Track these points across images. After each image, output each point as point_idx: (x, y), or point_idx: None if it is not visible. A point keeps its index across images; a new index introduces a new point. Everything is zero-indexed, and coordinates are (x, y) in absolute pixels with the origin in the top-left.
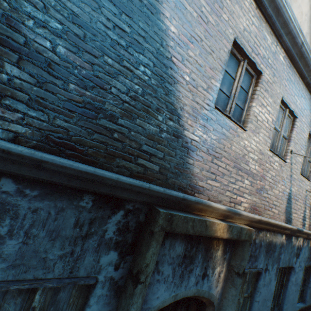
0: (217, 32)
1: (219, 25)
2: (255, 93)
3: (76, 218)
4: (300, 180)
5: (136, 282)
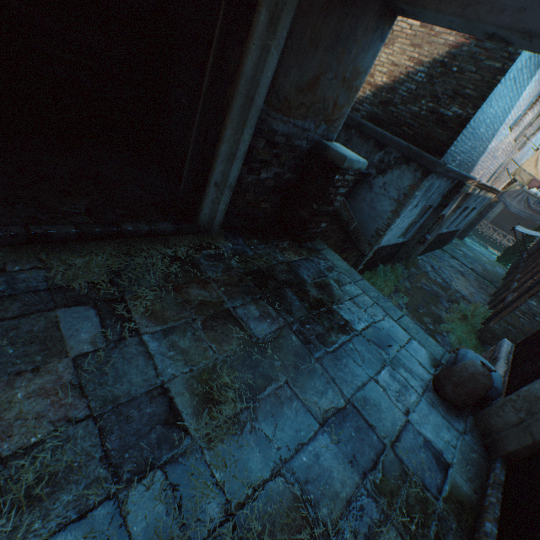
0: None
1: None
2: (535, 103)
3: (444, 188)
4: (514, 153)
5: (445, 207)
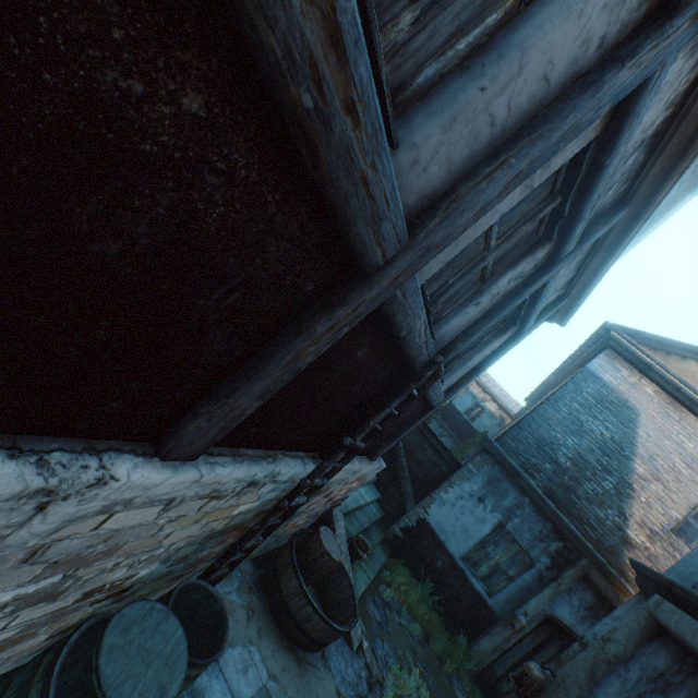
0: (689, 480)
1: (694, 477)
2: None
3: (540, 528)
4: None
5: (554, 579)
